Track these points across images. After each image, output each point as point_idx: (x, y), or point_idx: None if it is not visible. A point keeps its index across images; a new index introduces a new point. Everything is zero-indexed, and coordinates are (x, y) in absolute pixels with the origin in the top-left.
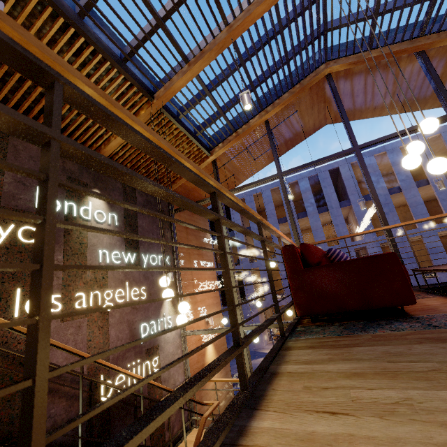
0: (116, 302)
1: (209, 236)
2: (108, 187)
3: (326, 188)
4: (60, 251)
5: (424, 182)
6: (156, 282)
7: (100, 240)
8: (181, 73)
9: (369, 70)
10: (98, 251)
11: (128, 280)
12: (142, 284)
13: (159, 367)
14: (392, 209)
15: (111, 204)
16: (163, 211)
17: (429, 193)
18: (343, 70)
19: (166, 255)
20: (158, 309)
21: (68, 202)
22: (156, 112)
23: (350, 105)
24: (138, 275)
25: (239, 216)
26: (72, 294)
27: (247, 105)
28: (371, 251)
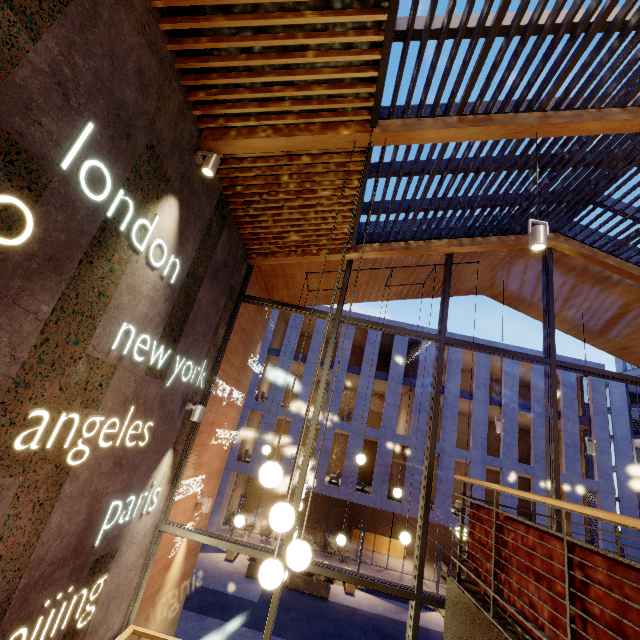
0: (97, 444)
1: (257, 354)
2: (193, 206)
3: (398, 351)
4: (54, 293)
5: (497, 401)
6: (170, 415)
7: (134, 301)
8: (443, 123)
9: (583, 272)
10: (119, 323)
11: (136, 401)
12: (152, 415)
13: (96, 601)
14: (454, 416)
15: (182, 240)
16: (234, 289)
17: (491, 414)
18: (560, 253)
19: (204, 368)
20: (150, 471)
21: (125, 193)
22: (362, 146)
23: (527, 292)
24: (154, 395)
25: (273, 327)
26: (24, 409)
27: (540, 245)
28: (411, 456)
